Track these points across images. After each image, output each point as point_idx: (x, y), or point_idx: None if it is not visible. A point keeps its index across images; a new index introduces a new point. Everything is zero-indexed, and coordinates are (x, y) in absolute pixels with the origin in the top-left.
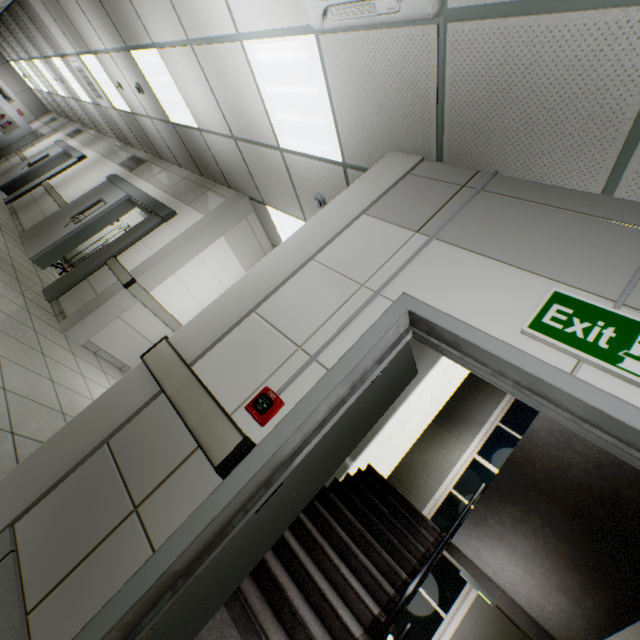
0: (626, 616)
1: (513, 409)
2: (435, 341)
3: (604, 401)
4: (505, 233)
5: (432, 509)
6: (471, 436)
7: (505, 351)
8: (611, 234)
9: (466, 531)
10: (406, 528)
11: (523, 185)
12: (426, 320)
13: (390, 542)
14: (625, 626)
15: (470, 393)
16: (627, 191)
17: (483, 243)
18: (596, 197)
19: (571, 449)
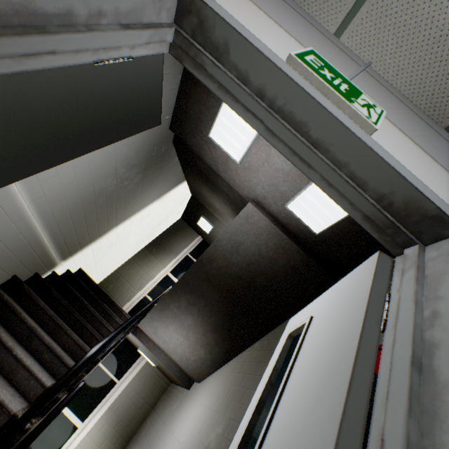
0: (234, 353)
1: (199, 247)
2: (200, 47)
3: (345, 119)
4: (278, 10)
5: (128, 309)
6: (169, 260)
7: (275, 58)
8: (339, 53)
9: (152, 316)
10: (103, 317)
11: (291, 1)
12: (200, 2)
13: (84, 327)
14: (232, 359)
15: (176, 232)
16: (349, 37)
17: (261, 3)
18: (331, 34)
19: (238, 253)
